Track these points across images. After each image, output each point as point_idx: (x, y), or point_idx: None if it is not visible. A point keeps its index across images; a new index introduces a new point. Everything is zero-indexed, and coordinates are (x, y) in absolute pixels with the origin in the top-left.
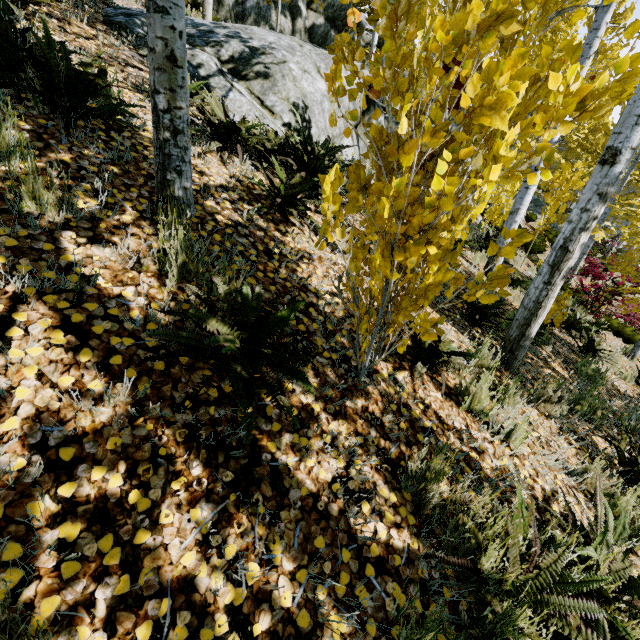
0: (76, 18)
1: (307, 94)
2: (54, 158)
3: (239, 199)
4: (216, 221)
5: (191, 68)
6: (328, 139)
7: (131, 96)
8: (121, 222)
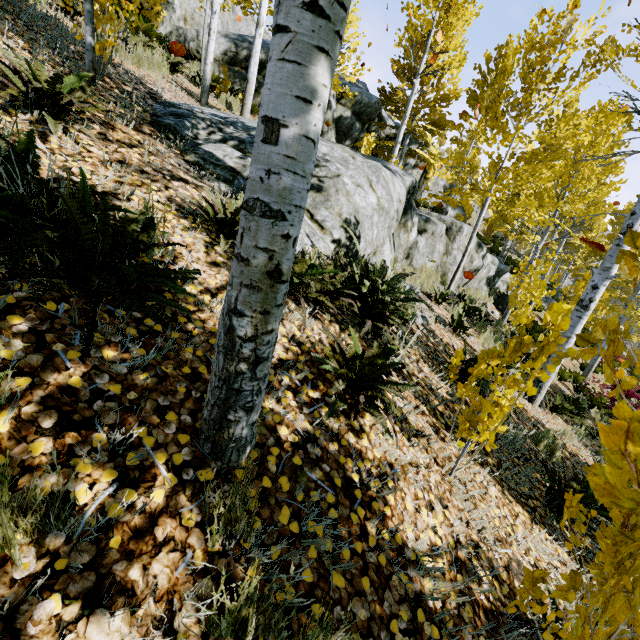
0: (122, 121)
1: (359, 209)
2: (55, 384)
3: (302, 380)
4: (280, 442)
5: (241, 180)
6: (384, 265)
7: (174, 225)
8: (147, 513)
